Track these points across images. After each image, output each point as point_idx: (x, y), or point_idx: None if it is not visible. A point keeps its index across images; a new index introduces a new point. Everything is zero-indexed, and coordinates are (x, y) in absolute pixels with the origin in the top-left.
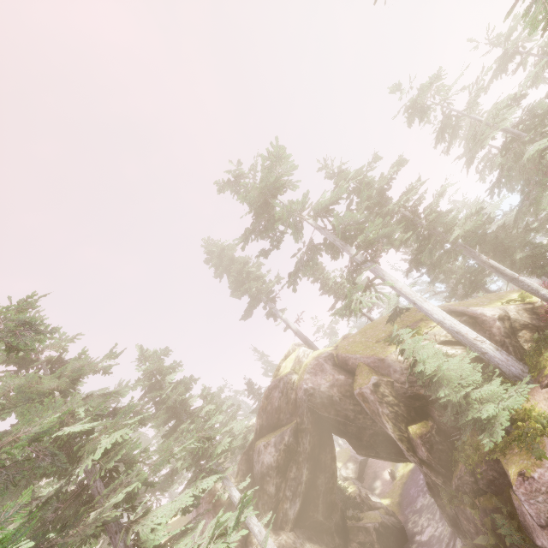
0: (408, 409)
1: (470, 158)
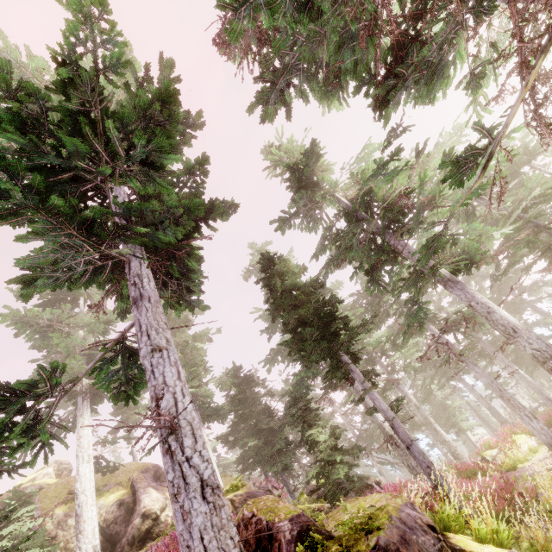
0: None
1: (274, 326)
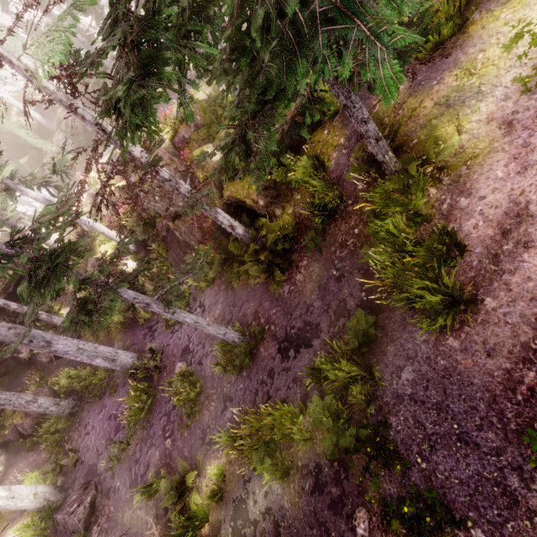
0: (17, 152)
1: None
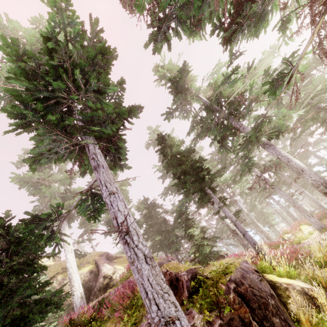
0: None
1: (165, 175)
